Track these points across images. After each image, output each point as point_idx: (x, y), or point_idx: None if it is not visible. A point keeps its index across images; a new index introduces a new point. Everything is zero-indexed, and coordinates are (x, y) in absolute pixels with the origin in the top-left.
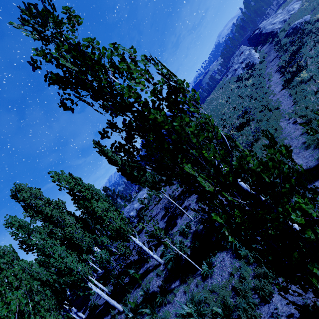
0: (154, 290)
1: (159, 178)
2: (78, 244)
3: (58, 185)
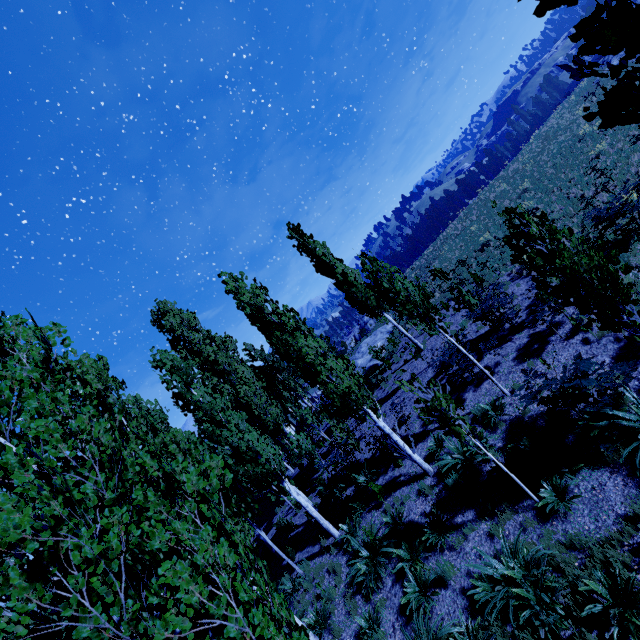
0: (414, 519)
1: None
2: (259, 417)
3: (236, 299)
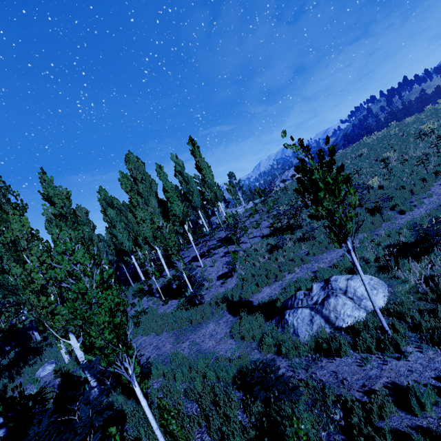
0: (154, 288)
1: (261, 201)
2: None
3: (121, 185)
